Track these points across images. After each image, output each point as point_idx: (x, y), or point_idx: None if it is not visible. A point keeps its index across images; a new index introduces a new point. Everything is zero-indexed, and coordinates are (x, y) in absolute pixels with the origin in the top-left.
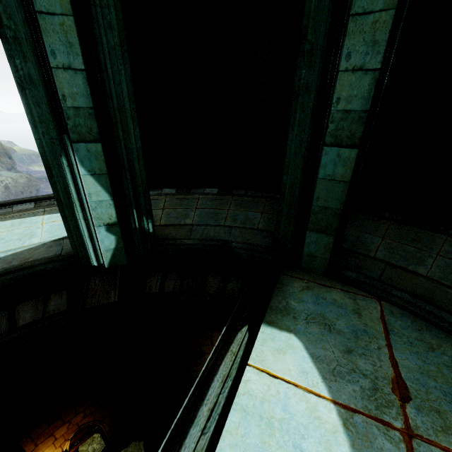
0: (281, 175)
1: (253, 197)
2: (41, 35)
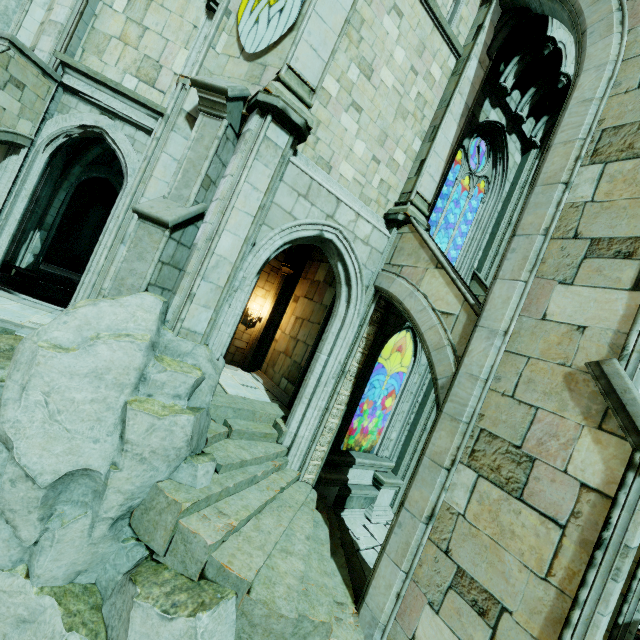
0: (82, 265)
1: (65, 270)
2: (49, 208)
